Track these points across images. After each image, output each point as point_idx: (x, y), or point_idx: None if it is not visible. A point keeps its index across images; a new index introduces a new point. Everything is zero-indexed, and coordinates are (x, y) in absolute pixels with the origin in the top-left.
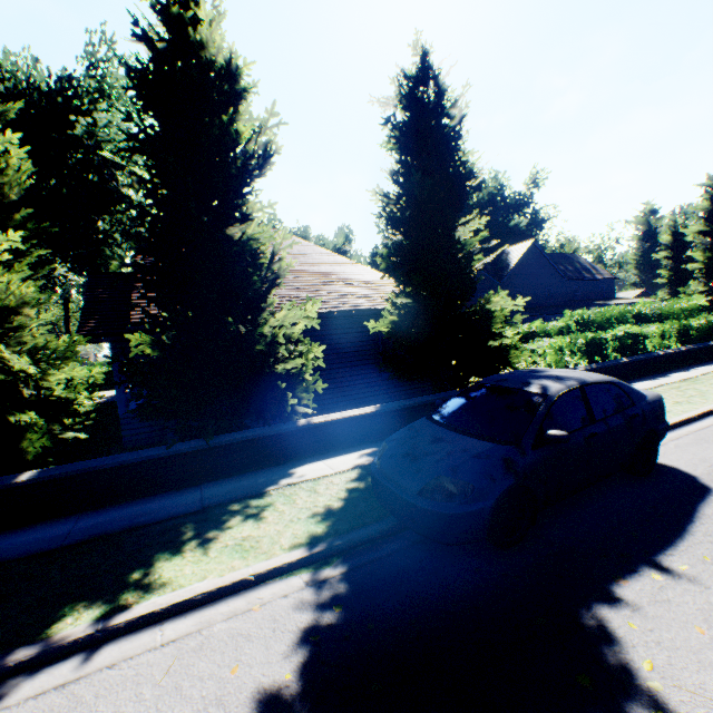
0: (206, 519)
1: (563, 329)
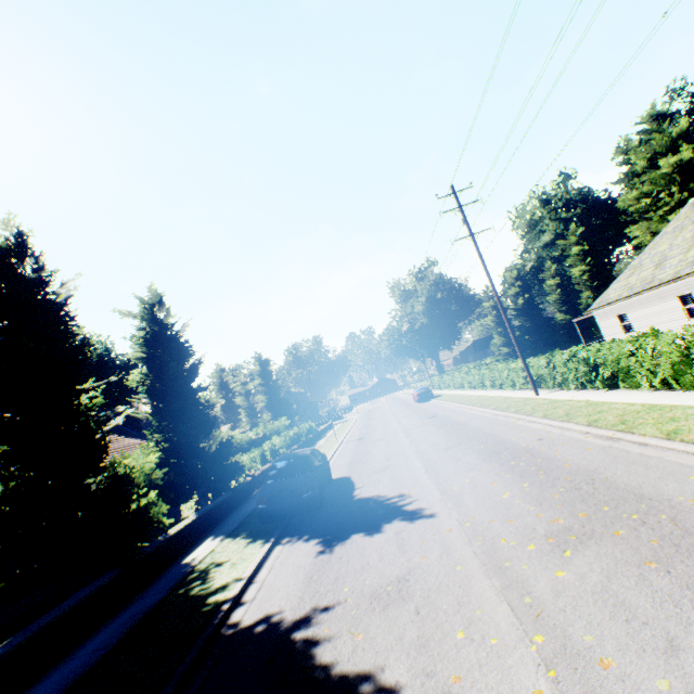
0: (191, 582)
1: None
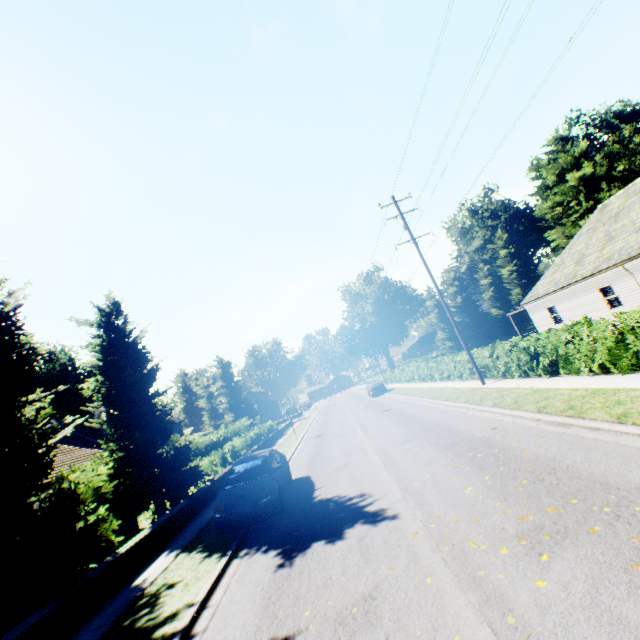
0: (139, 610)
1: None
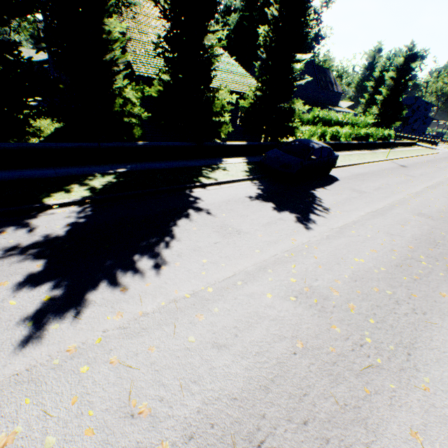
0: (209, 168)
1: (310, 120)
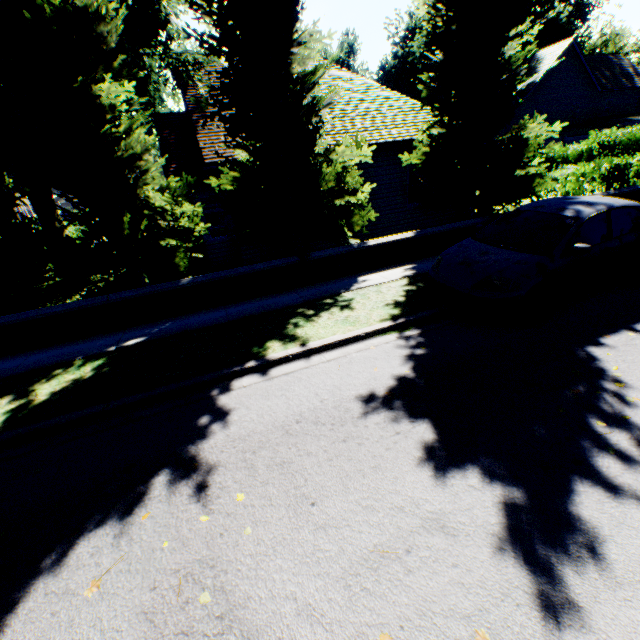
0: (313, 308)
1: (583, 153)
